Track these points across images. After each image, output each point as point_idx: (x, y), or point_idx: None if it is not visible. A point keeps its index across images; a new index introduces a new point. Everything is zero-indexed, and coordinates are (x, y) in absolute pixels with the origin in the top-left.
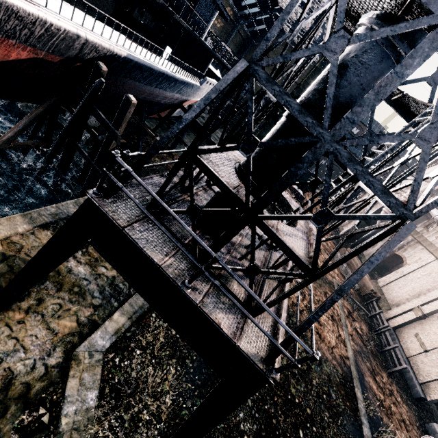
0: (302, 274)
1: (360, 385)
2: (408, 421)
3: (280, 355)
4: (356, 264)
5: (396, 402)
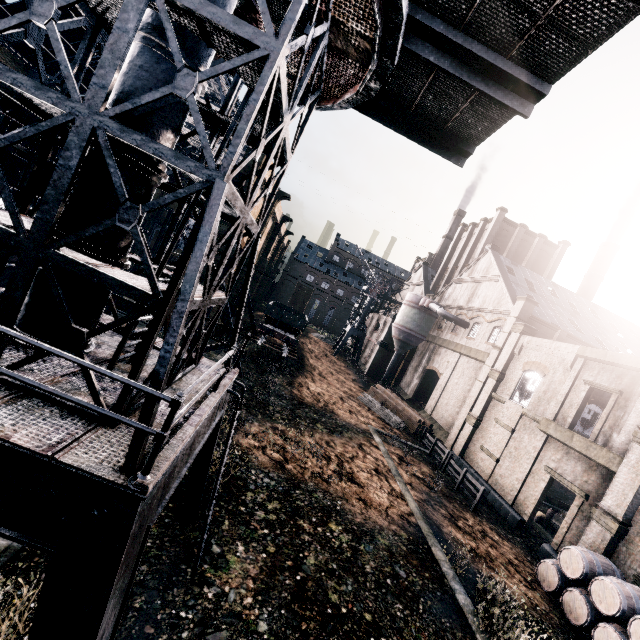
0: (146, 309)
1: (438, 542)
2: (517, 559)
3: (165, 458)
4: (392, 399)
5: (494, 543)
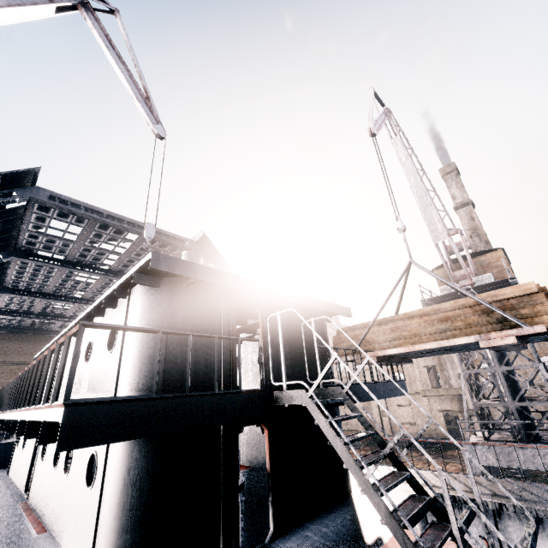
0: None
1: None
2: None
3: None
4: None
5: None
